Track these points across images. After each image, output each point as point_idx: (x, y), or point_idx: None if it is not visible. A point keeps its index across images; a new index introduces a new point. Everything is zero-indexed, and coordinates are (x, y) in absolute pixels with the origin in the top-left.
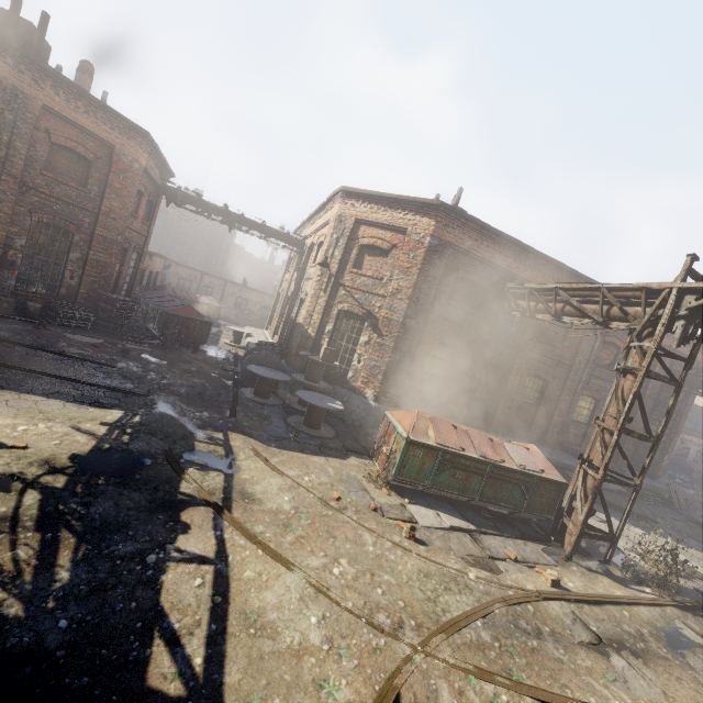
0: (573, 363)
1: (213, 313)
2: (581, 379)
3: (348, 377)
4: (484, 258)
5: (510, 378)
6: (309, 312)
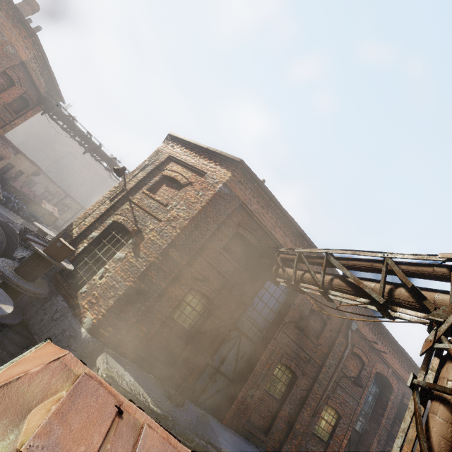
0: (324, 363)
1: (49, 219)
2: (328, 385)
3: (80, 291)
4: (266, 226)
5: (261, 359)
6: (86, 214)
